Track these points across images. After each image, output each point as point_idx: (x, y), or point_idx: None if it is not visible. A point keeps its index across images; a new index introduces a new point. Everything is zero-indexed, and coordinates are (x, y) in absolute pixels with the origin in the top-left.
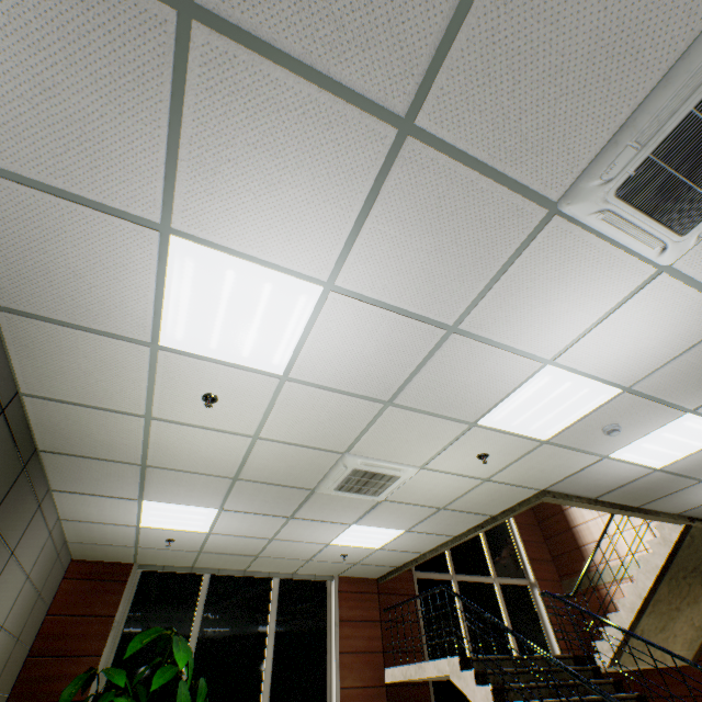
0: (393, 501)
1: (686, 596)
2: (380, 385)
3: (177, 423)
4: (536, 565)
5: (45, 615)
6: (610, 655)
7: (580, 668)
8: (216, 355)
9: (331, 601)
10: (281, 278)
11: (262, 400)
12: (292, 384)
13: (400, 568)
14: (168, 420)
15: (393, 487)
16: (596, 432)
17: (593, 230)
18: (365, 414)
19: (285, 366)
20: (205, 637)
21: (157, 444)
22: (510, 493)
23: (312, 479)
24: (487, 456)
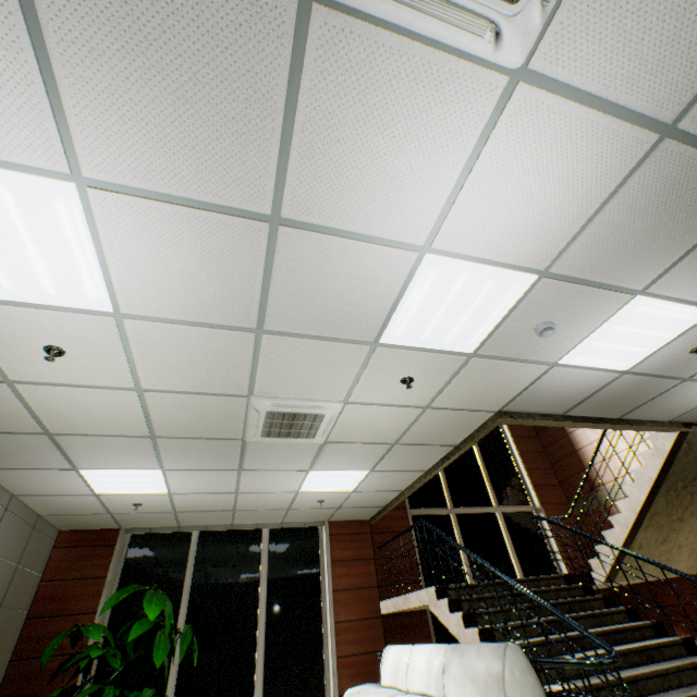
0: (337, 442)
1: (688, 506)
2: (235, 309)
3: (45, 385)
4: (542, 491)
5: (39, 582)
6: (606, 571)
7: (569, 587)
8: (20, 298)
9: (323, 545)
10: (11, 177)
11: (115, 346)
12: (133, 322)
13: (386, 508)
14: (33, 382)
15: (324, 427)
16: (529, 336)
17: (386, 23)
18: (242, 347)
19: (109, 301)
20: (198, 588)
21: (43, 410)
22: (462, 419)
23: (234, 429)
24: (412, 381)
